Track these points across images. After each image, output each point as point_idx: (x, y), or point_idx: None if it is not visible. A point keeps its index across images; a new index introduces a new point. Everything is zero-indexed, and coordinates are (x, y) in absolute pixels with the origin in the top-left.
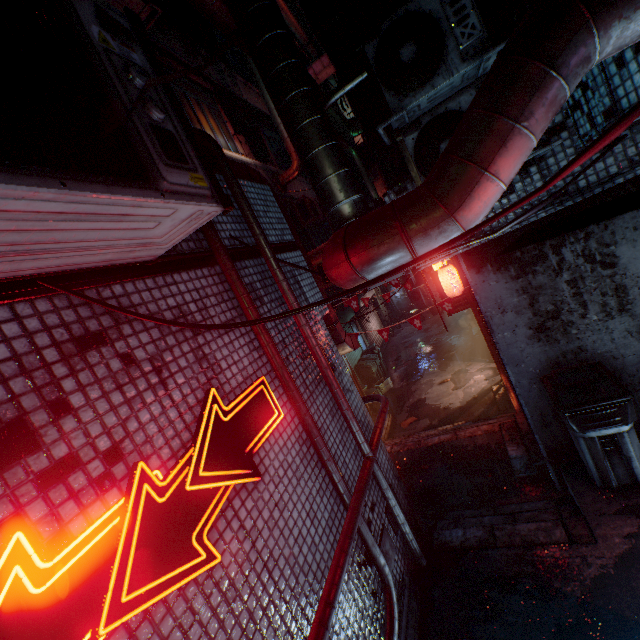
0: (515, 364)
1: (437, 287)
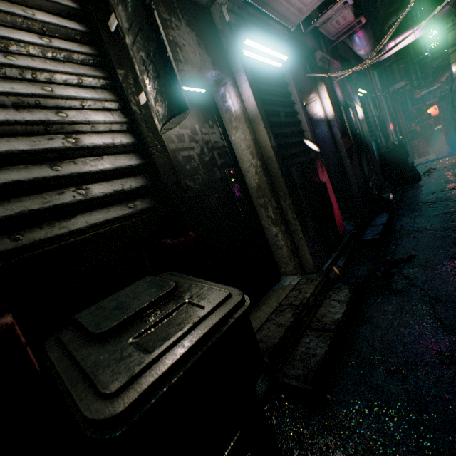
0: (447, 125)
1: (428, 119)
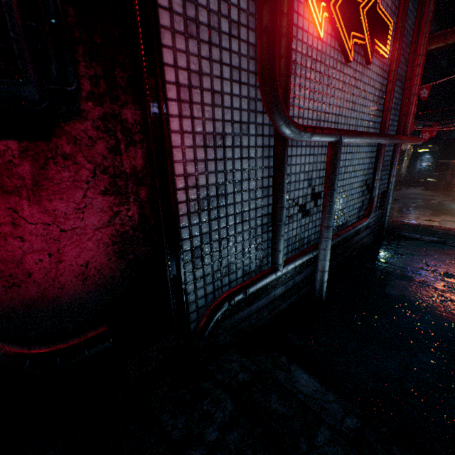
0: None
1: None
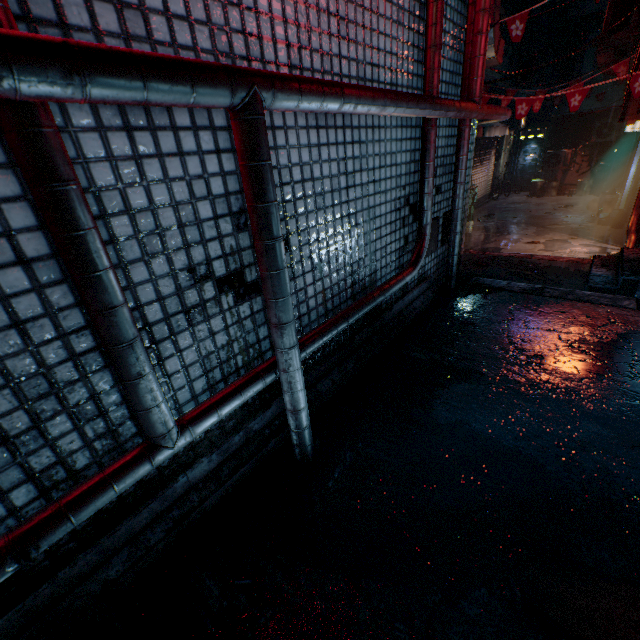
0: None
1: (635, 68)
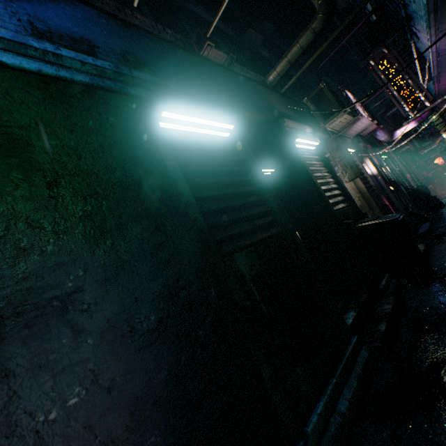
0: None
1: (436, 167)
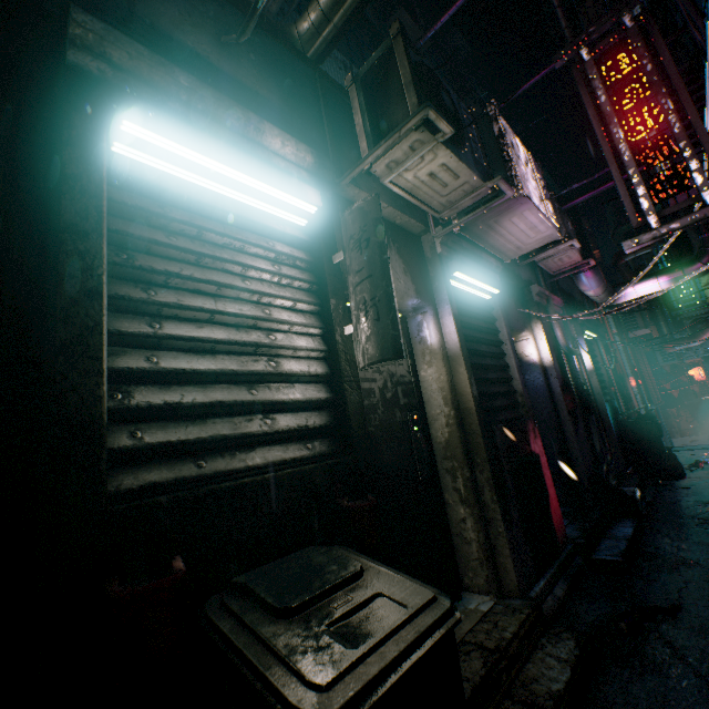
0: None
1: (690, 382)
